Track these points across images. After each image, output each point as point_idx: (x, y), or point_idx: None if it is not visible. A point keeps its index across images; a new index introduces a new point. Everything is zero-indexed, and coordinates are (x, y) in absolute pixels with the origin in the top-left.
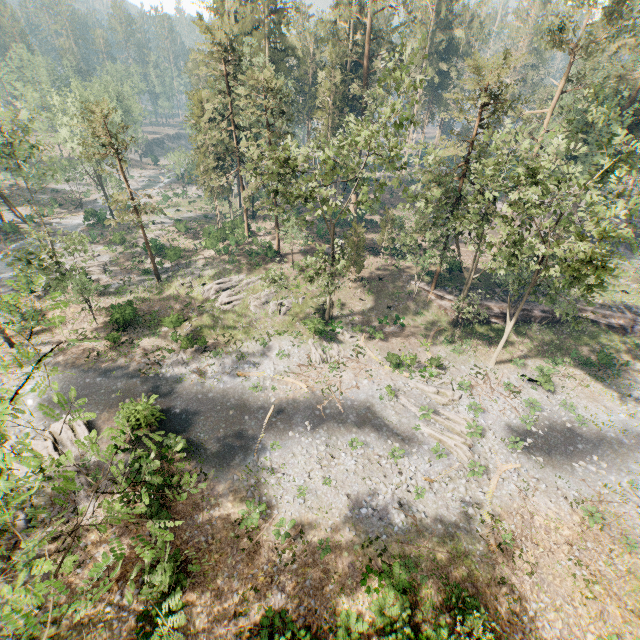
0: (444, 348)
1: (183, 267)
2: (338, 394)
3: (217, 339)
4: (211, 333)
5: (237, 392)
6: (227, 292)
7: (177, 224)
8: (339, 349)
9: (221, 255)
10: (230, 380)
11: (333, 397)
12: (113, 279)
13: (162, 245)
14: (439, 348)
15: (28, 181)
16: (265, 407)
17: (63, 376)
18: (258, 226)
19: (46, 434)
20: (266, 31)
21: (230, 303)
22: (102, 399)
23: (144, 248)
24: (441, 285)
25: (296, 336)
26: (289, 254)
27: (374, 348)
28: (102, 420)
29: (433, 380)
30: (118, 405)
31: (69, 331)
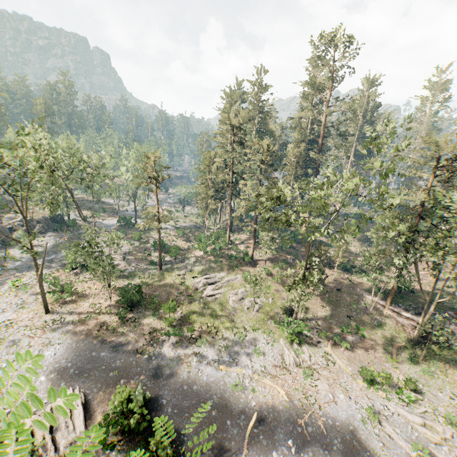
0: (411, 367)
1: (179, 261)
2: (317, 407)
3: (202, 327)
4: (197, 321)
5: (219, 388)
6: (212, 286)
7: (178, 230)
8: (309, 353)
9: (208, 255)
10: (212, 373)
11: (312, 411)
12: (128, 265)
13: (165, 243)
14: (406, 366)
15: (94, 195)
16: (246, 412)
17: (76, 346)
18: (234, 237)
19: (47, 409)
20: (255, 122)
21: (213, 295)
22: (101, 376)
23: (153, 245)
24: (394, 301)
25: (268, 334)
26: (259, 260)
27: (342, 357)
28: (97, 400)
29: (413, 406)
30: (113, 385)
31: (89, 304)
